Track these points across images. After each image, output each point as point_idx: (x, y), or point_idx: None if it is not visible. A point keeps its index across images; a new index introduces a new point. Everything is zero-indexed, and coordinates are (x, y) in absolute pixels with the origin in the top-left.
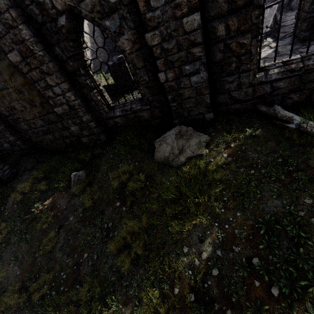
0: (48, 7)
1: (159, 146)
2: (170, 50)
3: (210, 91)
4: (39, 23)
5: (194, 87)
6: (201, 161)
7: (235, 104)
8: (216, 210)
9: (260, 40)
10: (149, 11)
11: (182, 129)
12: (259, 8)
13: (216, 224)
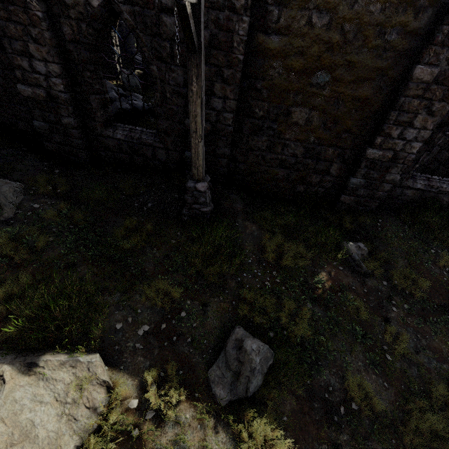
0: None
1: None
2: None
3: None
4: None
5: None
6: None
7: None
8: None
9: None
10: None
11: None
12: None
13: None
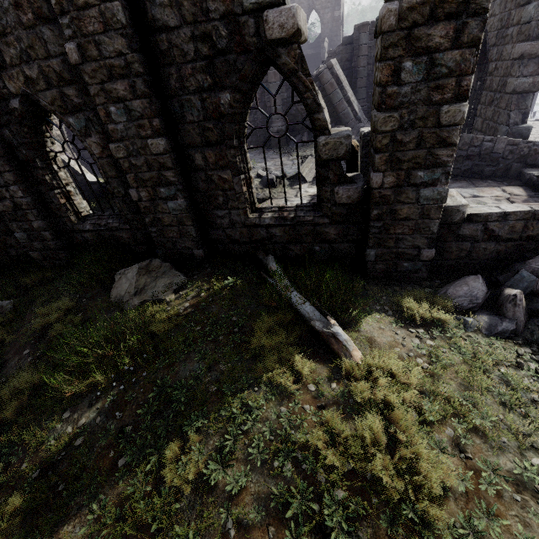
0: None
1: (118, 280)
2: (140, 167)
3: (200, 223)
4: None
5: (173, 214)
6: (154, 307)
7: (233, 244)
8: (125, 367)
9: (247, 179)
10: (112, 123)
11: (153, 263)
12: (234, 148)
13: (114, 384)
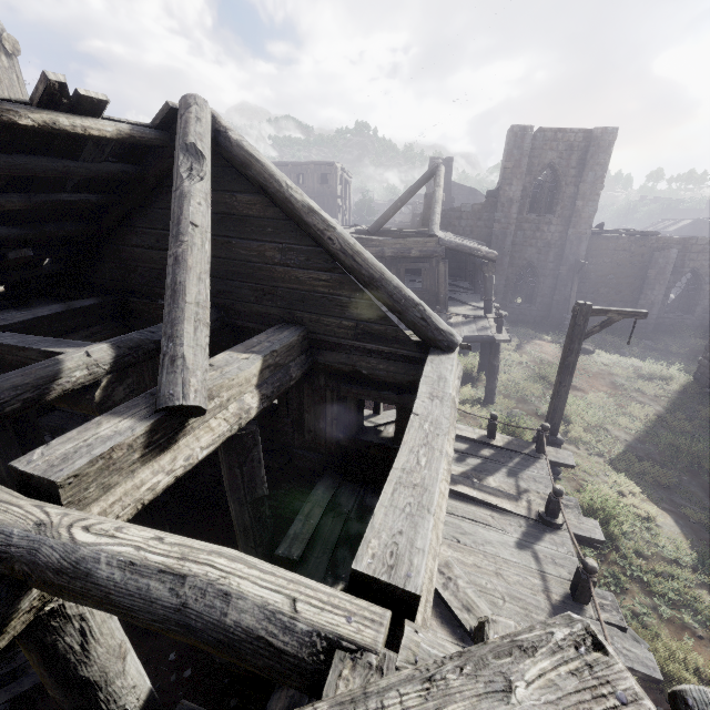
0: (685, 264)
1: None
2: None
3: None
4: (675, 266)
5: None
6: None
7: None
8: None
9: None
10: None
11: None
12: None
13: None
